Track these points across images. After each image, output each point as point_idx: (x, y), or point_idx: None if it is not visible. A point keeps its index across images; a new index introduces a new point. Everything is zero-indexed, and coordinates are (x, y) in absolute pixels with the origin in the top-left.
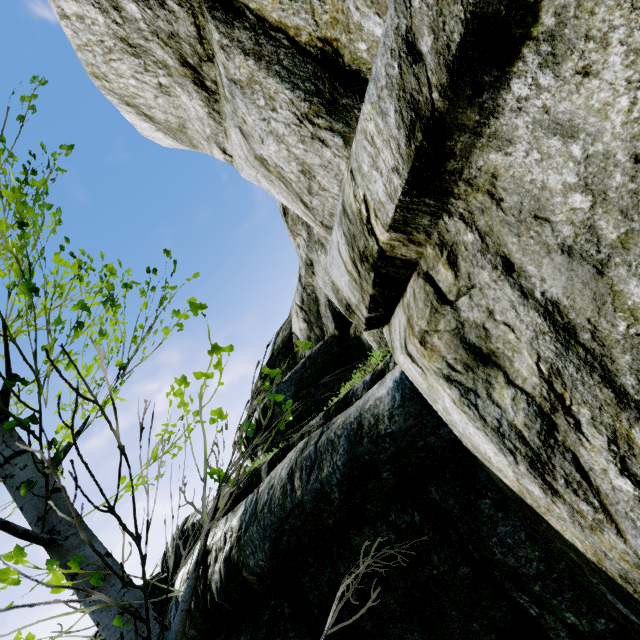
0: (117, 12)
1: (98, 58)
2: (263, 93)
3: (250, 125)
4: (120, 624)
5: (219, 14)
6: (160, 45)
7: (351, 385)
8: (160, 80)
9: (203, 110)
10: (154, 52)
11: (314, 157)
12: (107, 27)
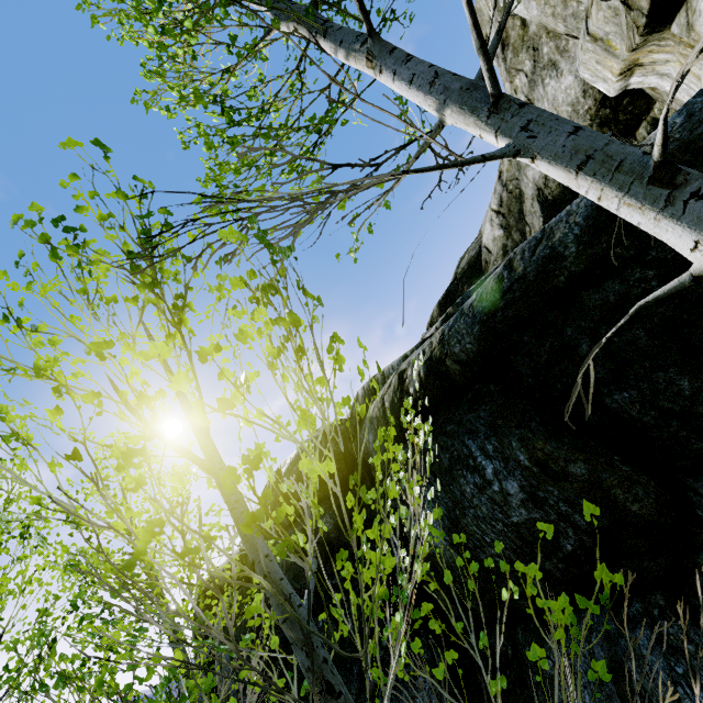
0: None
1: None
2: None
3: None
4: None
5: None
6: None
7: None
8: None
9: None
10: None
11: None
12: None
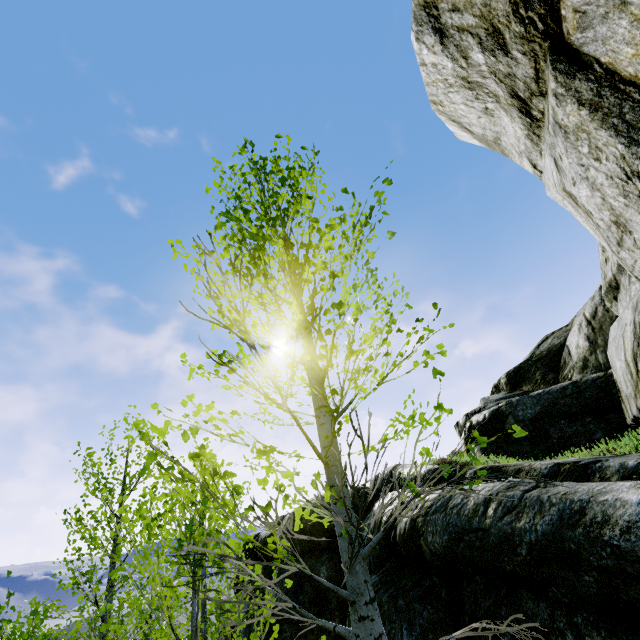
0: (464, 60)
1: (439, 90)
2: (589, 142)
3: (565, 164)
4: (344, 533)
5: (561, 66)
6: (495, 81)
7: (617, 447)
8: (487, 105)
9: (522, 132)
10: (488, 86)
11: (636, 214)
12: (453, 70)
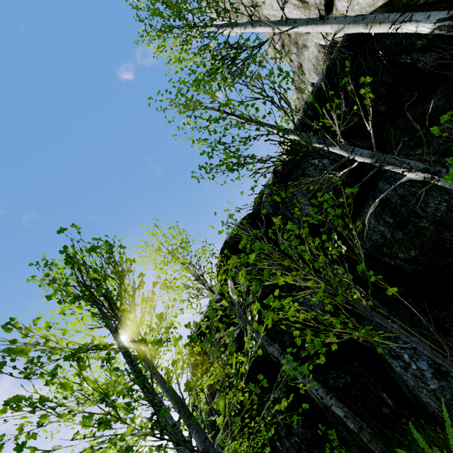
0: None
1: None
2: None
3: None
4: None
5: None
6: None
7: None
8: None
9: None
10: None
11: None
12: None
